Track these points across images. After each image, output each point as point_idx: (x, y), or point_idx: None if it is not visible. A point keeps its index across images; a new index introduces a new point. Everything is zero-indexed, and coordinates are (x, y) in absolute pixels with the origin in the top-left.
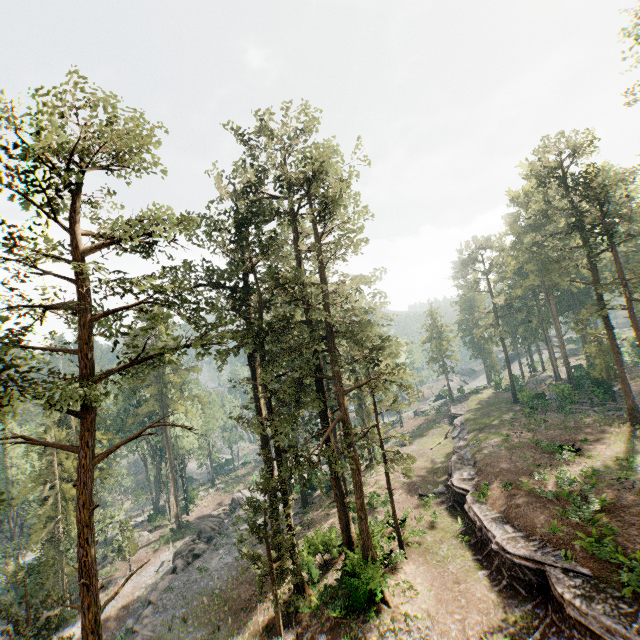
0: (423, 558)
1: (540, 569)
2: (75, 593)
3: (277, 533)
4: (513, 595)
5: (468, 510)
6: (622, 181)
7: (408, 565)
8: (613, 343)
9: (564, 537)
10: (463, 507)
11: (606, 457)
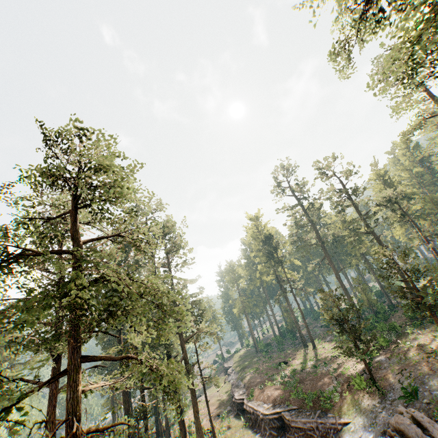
0: None
1: (280, 415)
2: None
3: None
4: (272, 436)
5: (246, 407)
6: (280, 241)
7: None
8: (291, 308)
9: (286, 397)
10: (243, 411)
11: (297, 364)
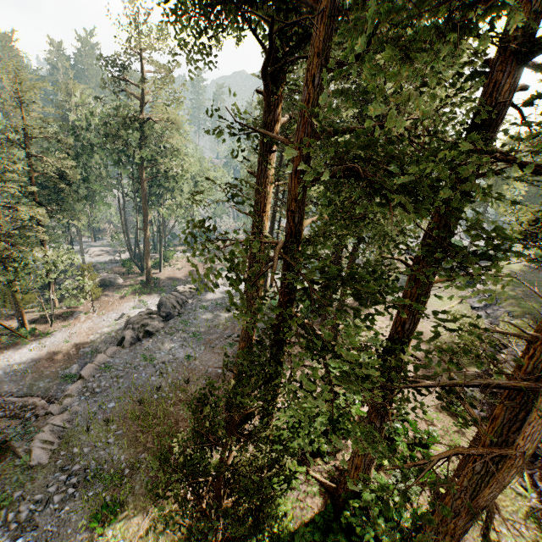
0: None
1: None
2: (39, 312)
3: None
4: None
5: None
6: None
7: None
8: None
9: None
10: None
11: None
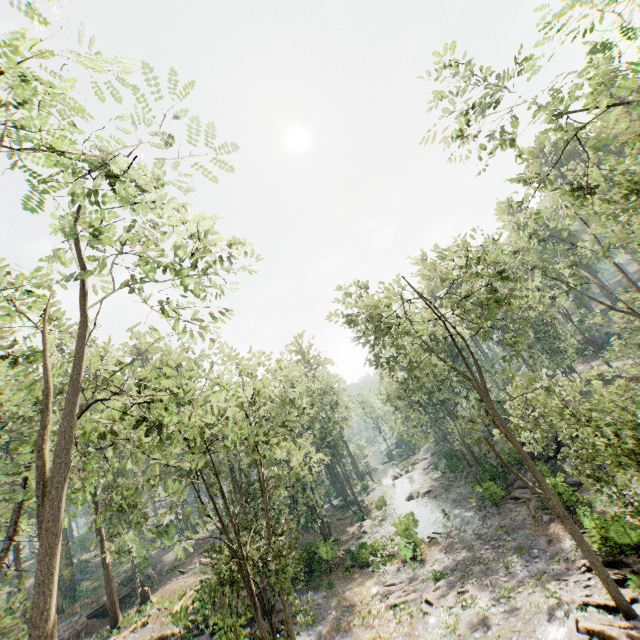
0: None
1: None
2: None
3: None
4: None
5: None
6: None
7: None
8: None
9: None
10: None
11: None
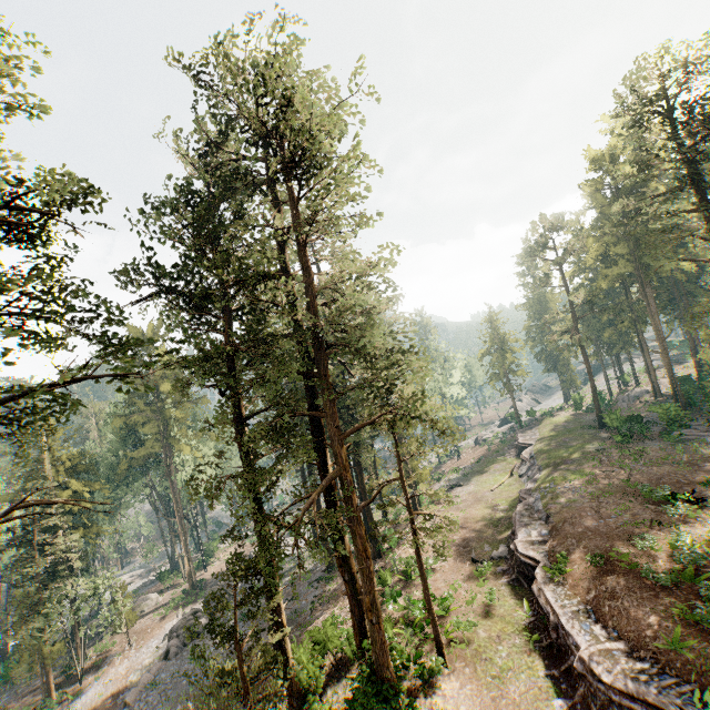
0: (471, 668)
1: None
2: (64, 673)
3: (259, 636)
4: None
5: (538, 594)
6: None
7: (449, 680)
8: None
9: (694, 660)
10: (531, 582)
11: None
